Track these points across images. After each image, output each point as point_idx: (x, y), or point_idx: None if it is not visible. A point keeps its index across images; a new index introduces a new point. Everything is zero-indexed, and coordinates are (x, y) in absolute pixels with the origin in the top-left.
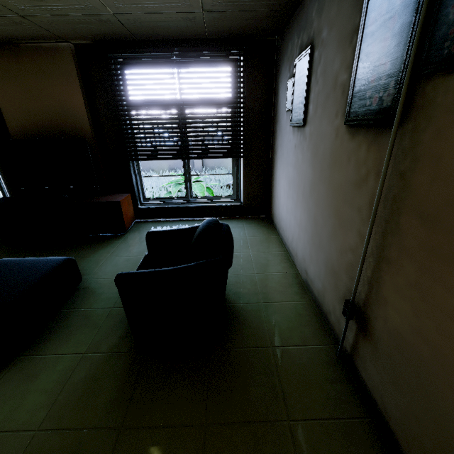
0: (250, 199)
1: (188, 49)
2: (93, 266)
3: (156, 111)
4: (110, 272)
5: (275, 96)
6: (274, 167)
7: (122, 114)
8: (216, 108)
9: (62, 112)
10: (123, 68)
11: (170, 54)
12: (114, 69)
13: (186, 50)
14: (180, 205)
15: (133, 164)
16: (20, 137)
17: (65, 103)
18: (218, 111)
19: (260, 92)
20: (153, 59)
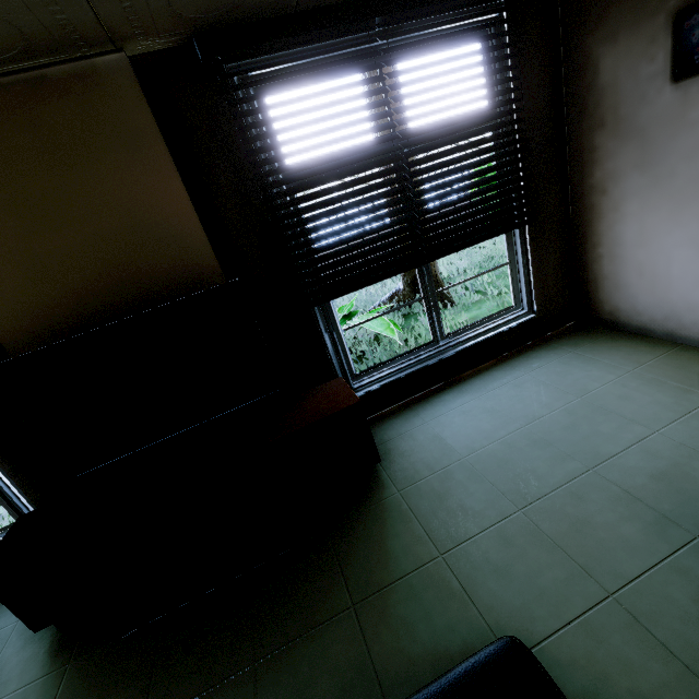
0: (546, 301)
1: (401, 15)
2: (449, 605)
3: (357, 173)
4: (526, 602)
5: (566, 84)
6: (599, 219)
7: (281, 204)
8: (474, 135)
9: (136, 240)
10: (267, 91)
11: (365, 35)
12: (246, 98)
13: (397, 18)
14: (427, 361)
15: (323, 310)
16: (31, 343)
17: (141, 214)
18: (475, 141)
19: (541, 82)
20: (331, 56)
